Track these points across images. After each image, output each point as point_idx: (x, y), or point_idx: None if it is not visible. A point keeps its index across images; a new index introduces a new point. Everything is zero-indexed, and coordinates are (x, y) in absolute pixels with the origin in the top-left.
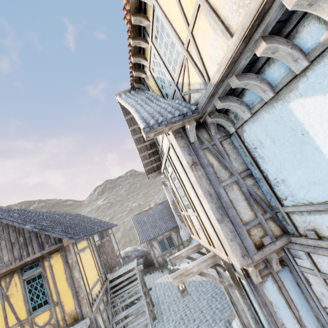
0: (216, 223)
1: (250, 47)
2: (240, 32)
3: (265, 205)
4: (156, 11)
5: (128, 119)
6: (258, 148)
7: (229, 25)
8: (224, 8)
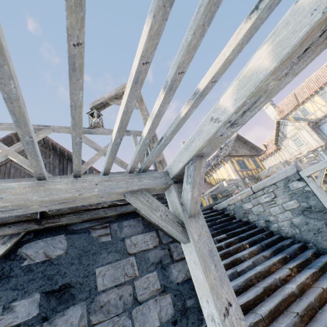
0: (317, 139)
1: (326, 115)
2: (326, 113)
3: (324, 138)
4: (304, 107)
5: (276, 126)
6: (322, 129)
7: (324, 112)
8: (323, 111)
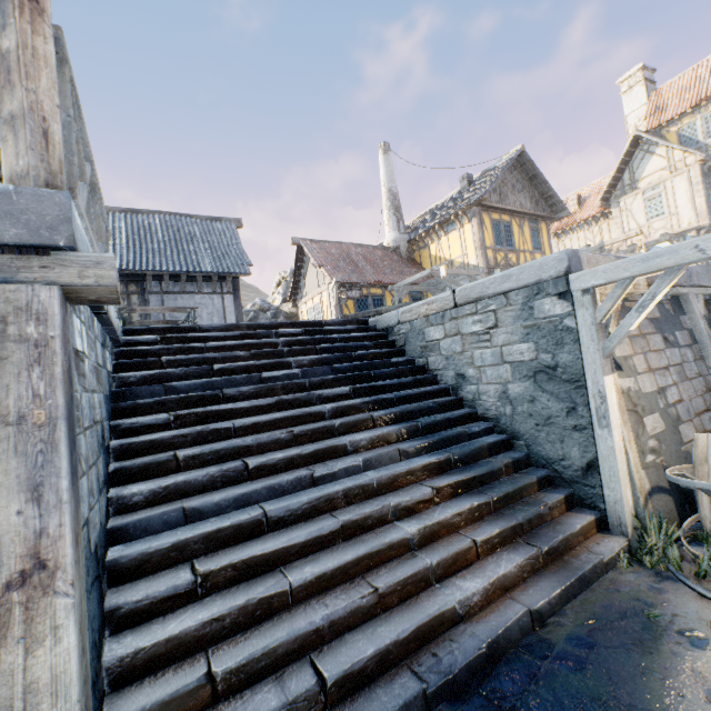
0: (702, 207)
1: None
2: None
3: None
4: None
5: (626, 151)
6: None
7: None
8: None
